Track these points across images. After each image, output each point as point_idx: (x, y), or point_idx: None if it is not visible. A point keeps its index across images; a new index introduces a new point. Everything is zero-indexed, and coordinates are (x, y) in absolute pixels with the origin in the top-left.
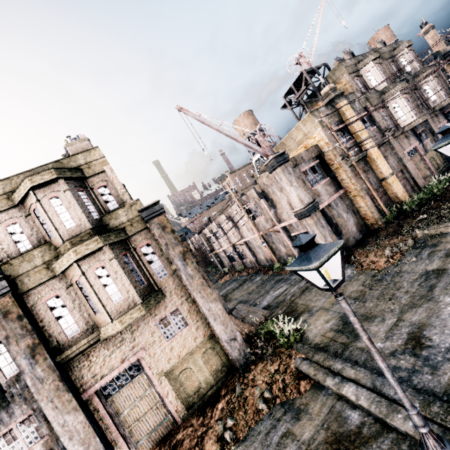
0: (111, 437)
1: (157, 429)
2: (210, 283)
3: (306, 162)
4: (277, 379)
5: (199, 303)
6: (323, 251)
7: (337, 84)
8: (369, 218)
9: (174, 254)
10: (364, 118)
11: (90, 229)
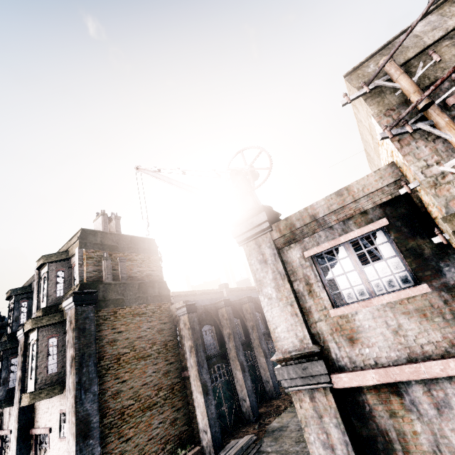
0: None
1: None
2: (198, 382)
3: (334, 228)
4: None
5: (66, 425)
6: None
7: None
8: None
9: (69, 355)
10: None
11: (42, 308)
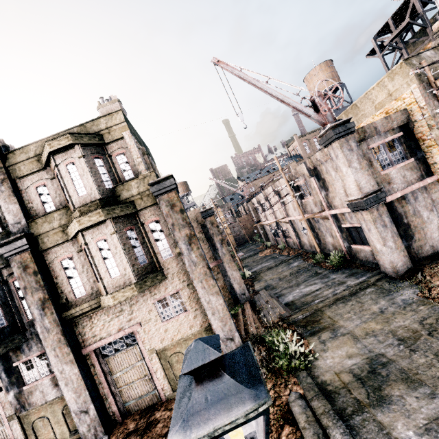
0: (102, 392)
1: (143, 398)
2: (233, 263)
3: (381, 135)
4: None
5: (198, 293)
6: (214, 407)
7: None
8: None
9: (180, 236)
10: None
11: (97, 200)
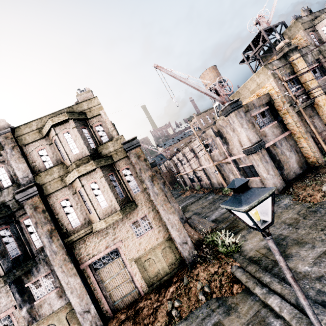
0: (97, 296)
1: (127, 296)
2: (173, 198)
3: (257, 108)
4: (215, 279)
5: (161, 214)
6: (254, 195)
7: (292, 39)
8: (310, 157)
9: (145, 176)
10: (315, 69)
11: (88, 155)
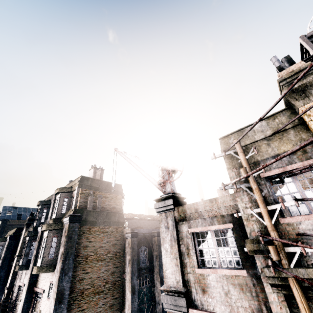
0: None
1: None
2: (130, 284)
3: (206, 220)
4: None
5: (52, 292)
6: None
7: None
8: None
9: (61, 250)
10: None
11: (53, 218)
